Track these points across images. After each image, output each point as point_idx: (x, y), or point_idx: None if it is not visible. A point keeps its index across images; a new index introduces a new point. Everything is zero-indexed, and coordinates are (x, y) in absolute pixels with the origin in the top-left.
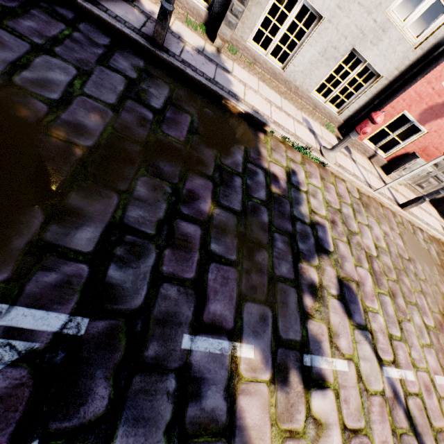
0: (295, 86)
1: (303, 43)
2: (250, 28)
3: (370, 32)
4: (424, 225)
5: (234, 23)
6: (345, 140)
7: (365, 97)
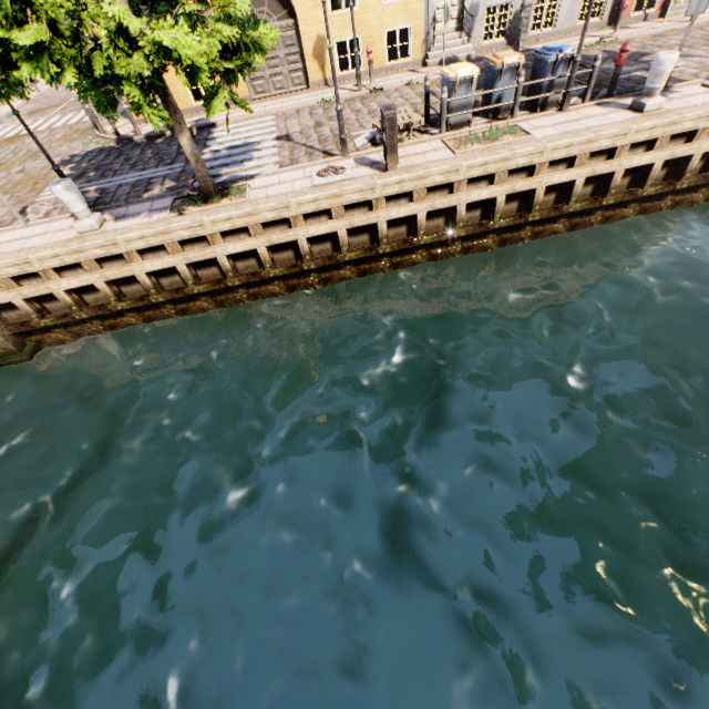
0: (565, 30)
1: (558, 9)
2: (528, 28)
3: None
4: None
5: (526, 30)
6: (618, 20)
7: None
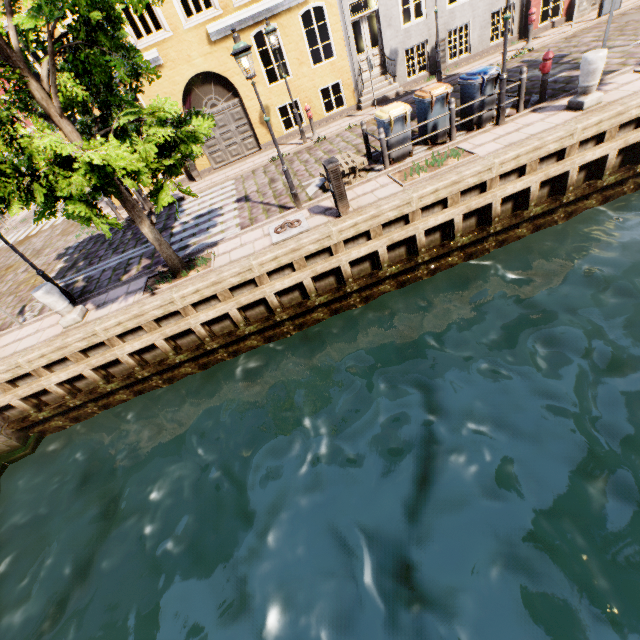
0: (480, 52)
1: (469, 36)
2: (446, 58)
3: (492, 1)
4: (629, 6)
5: (444, 61)
6: (529, 33)
7: (516, 15)
